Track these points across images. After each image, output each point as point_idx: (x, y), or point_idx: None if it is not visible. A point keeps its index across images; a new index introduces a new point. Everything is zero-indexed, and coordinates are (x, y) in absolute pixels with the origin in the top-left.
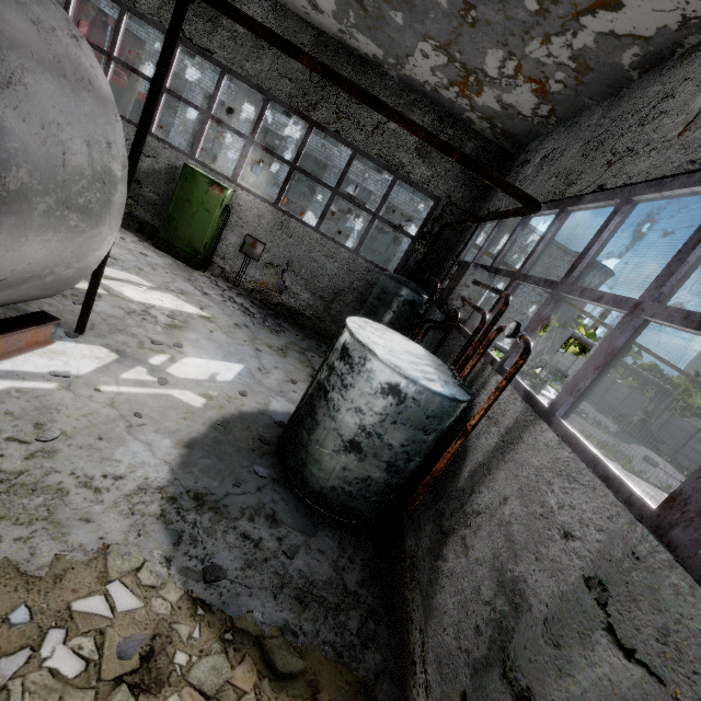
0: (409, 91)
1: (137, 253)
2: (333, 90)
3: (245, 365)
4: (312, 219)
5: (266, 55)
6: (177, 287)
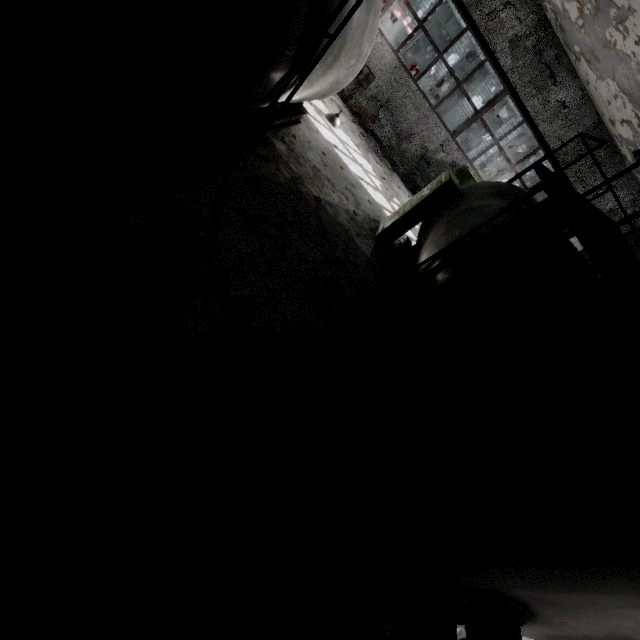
0: (629, 177)
1: None
2: (584, 159)
3: None
4: (449, 122)
5: (557, 122)
6: None
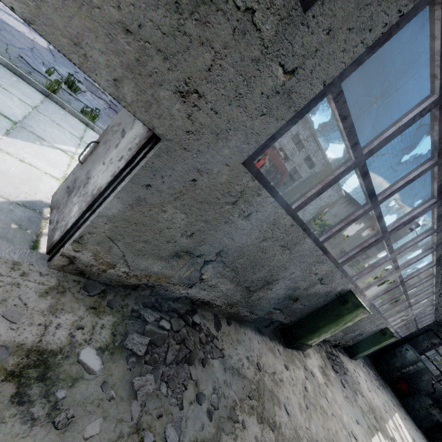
0: None
1: (368, 384)
2: None
3: (421, 441)
4: None
5: None
6: (384, 400)
